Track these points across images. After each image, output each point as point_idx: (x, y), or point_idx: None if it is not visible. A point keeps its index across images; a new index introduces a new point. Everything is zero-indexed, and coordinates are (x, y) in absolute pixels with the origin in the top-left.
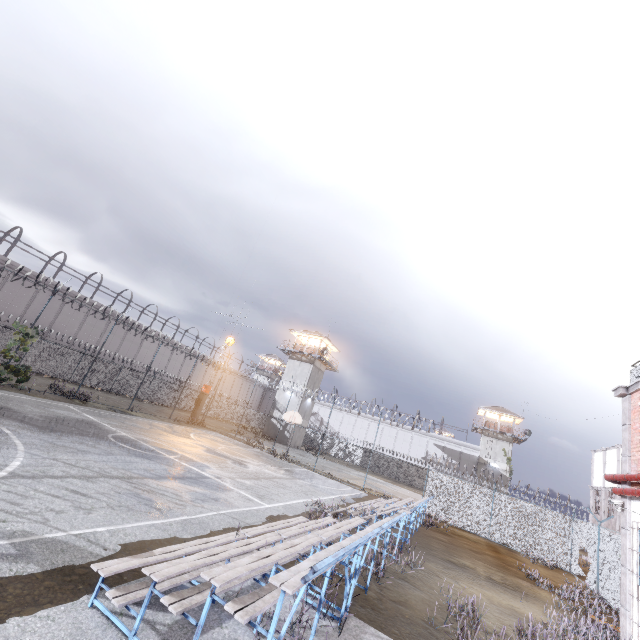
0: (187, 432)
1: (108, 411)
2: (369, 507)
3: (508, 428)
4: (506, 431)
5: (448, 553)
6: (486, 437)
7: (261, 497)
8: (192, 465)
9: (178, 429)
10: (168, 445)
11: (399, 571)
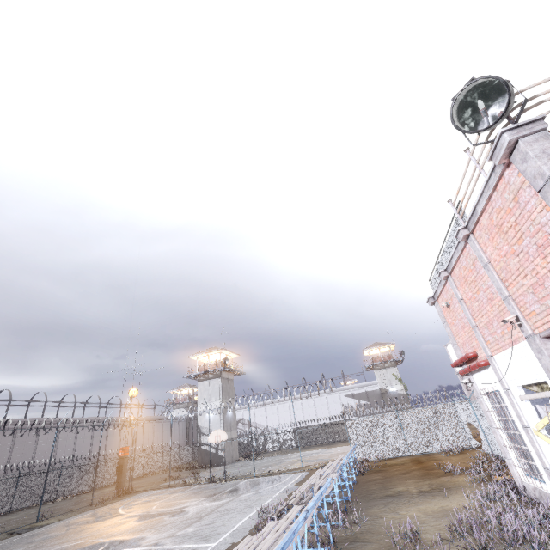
0: (114, 510)
1: (9, 538)
2: (307, 487)
3: (388, 356)
4: (388, 359)
5: (385, 489)
6: (377, 370)
7: (206, 538)
8: (123, 547)
9: (103, 512)
10: (92, 539)
11: (349, 535)
